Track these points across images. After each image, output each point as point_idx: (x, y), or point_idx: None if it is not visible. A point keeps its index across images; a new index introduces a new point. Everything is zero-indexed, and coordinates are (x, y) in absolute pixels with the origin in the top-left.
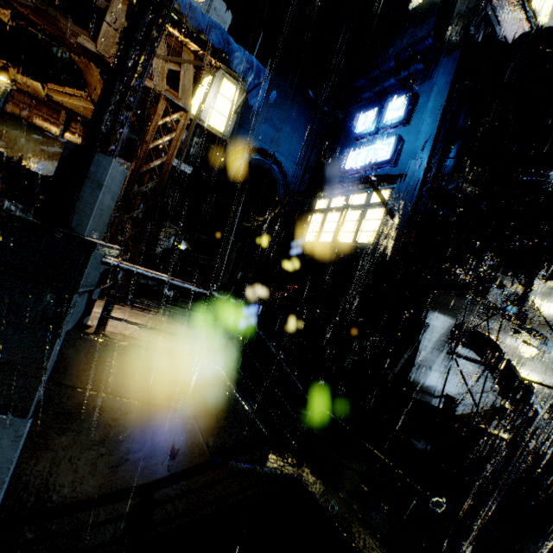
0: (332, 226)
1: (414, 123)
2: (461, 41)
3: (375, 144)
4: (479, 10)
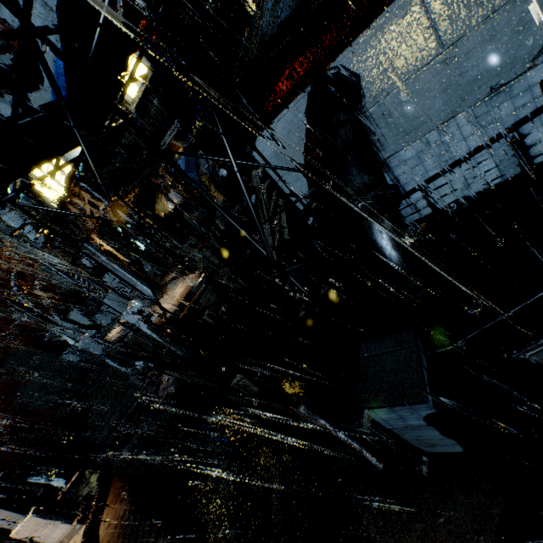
0: None
1: None
2: None
3: None
4: None
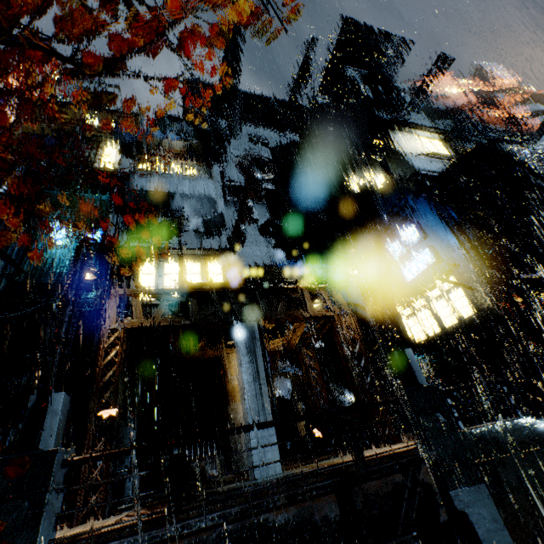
0: (430, 320)
1: (430, 234)
2: (419, 189)
3: (416, 258)
4: (416, 175)
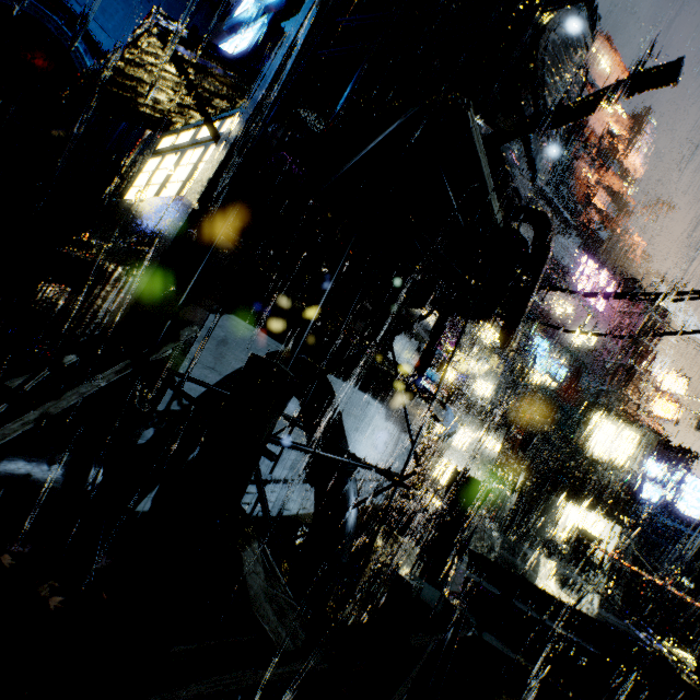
0: (162, 175)
1: None
2: None
3: (242, 32)
4: None
